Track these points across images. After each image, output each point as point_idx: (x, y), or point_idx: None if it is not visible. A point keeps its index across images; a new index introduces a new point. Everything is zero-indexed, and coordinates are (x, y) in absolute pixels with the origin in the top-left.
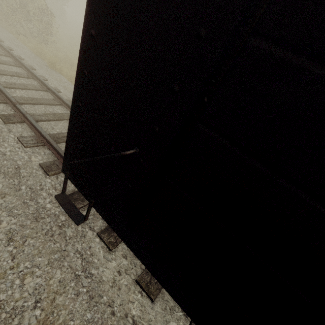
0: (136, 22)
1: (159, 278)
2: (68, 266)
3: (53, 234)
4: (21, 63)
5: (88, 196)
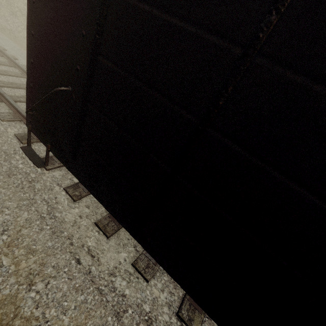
0: None
1: (97, 196)
2: (35, 210)
3: (23, 187)
4: (3, 52)
5: (46, 142)
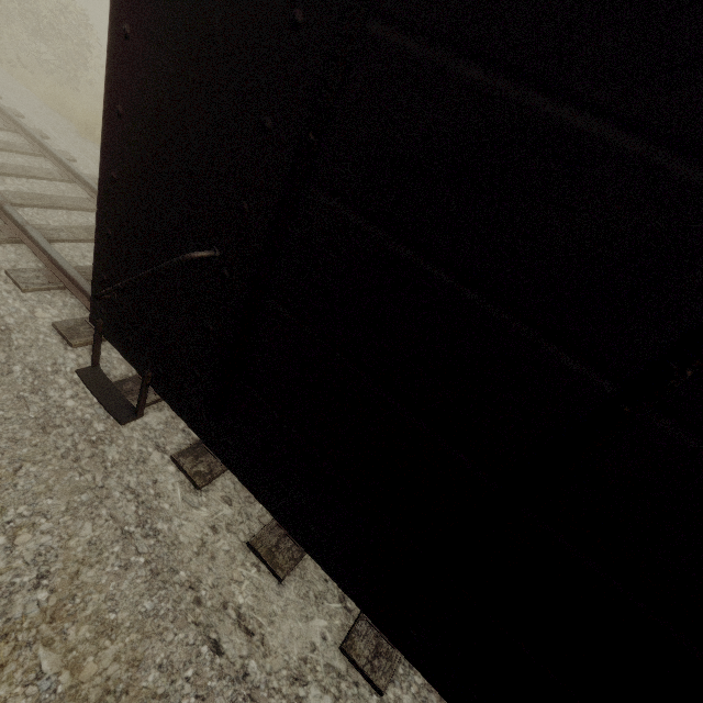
0: (197, 4)
1: (274, 507)
2: (109, 517)
3: (78, 457)
4: (16, 123)
5: (141, 364)
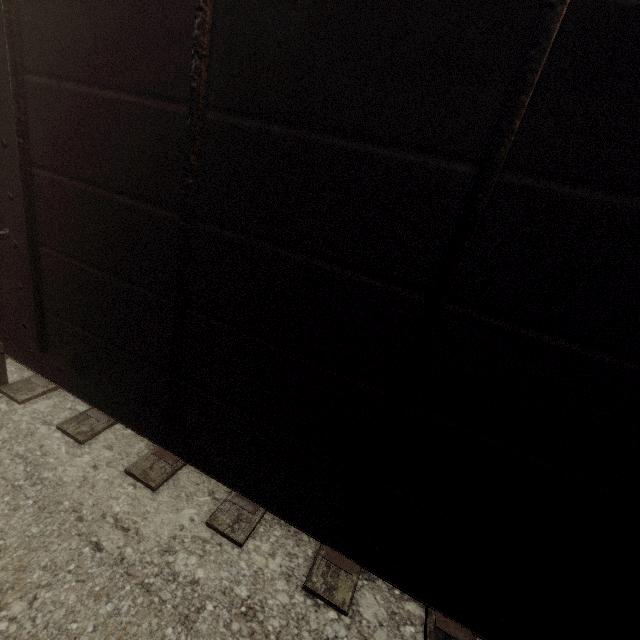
0: None
1: (97, 401)
2: (1, 479)
3: None
4: None
5: None
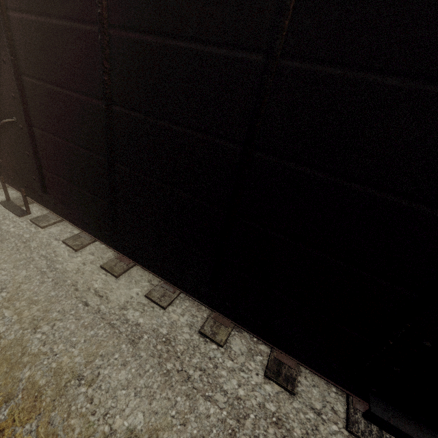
0: None
1: (76, 222)
2: (34, 268)
3: (18, 248)
4: None
5: (20, 187)
